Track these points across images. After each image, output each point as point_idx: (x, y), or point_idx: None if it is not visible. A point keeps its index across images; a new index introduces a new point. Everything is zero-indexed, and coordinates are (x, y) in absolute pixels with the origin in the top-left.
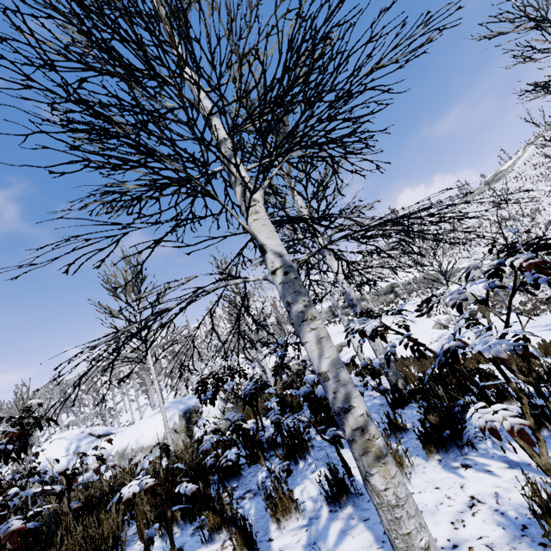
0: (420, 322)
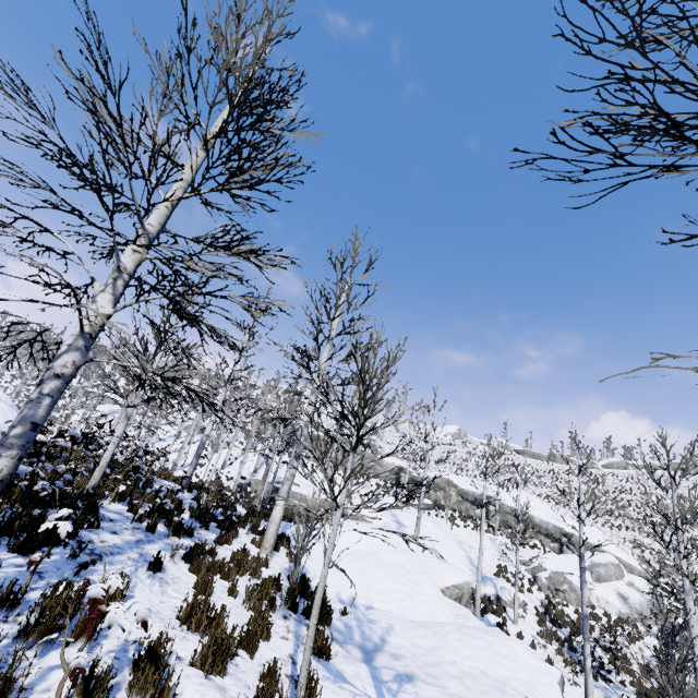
0: (443, 566)
